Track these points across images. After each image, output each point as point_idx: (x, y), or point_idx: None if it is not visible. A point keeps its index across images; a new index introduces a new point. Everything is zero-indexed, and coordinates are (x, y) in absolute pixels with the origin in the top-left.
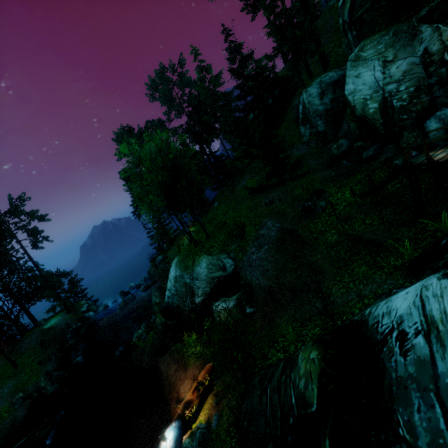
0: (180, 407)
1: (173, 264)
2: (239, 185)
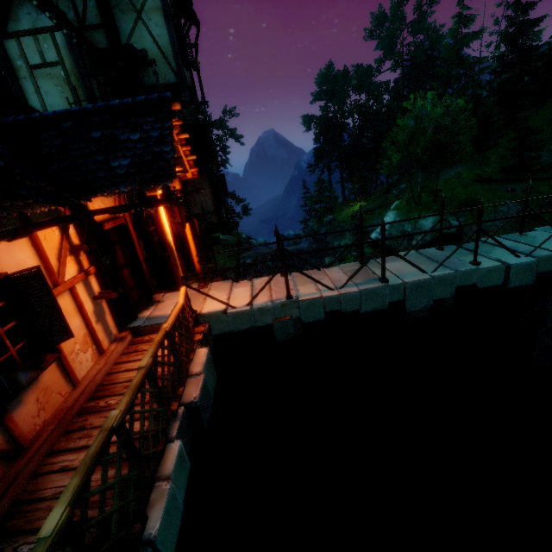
0: None
1: (390, 214)
2: (442, 173)
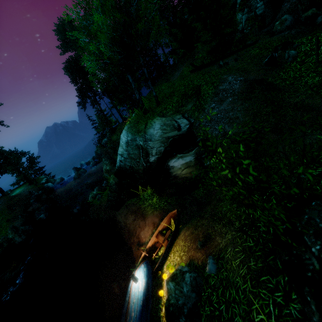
0: (145, 249)
1: (123, 131)
2: (172, 77)
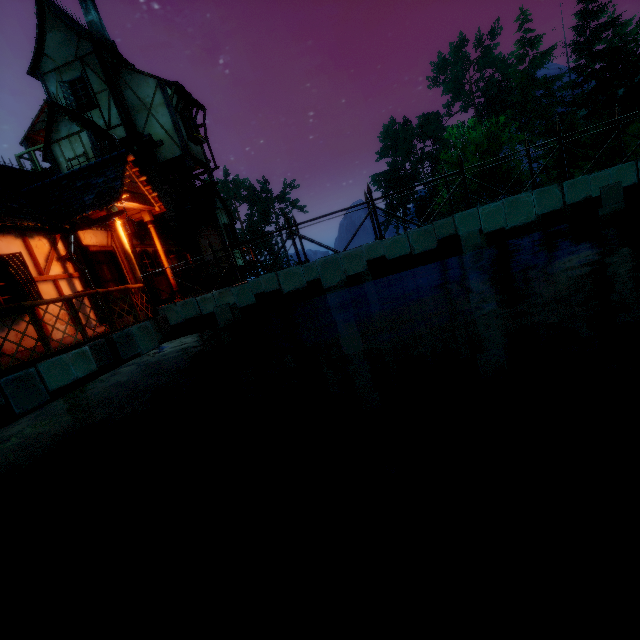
0: None
1: None
2: None
